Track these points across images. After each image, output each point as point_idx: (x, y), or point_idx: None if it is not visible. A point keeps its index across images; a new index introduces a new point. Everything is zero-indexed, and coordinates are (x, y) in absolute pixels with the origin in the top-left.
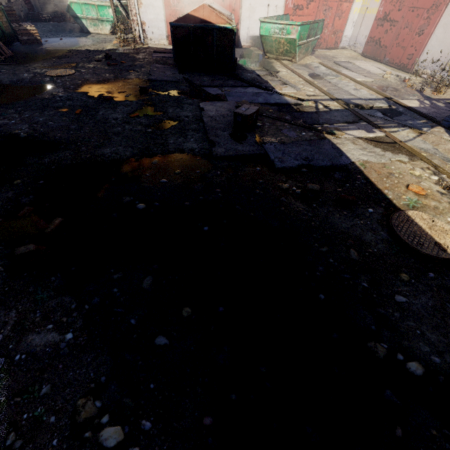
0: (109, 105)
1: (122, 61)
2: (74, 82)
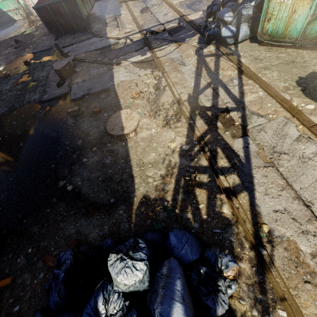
0: (6, 81)
1: (24, 42)
2: None
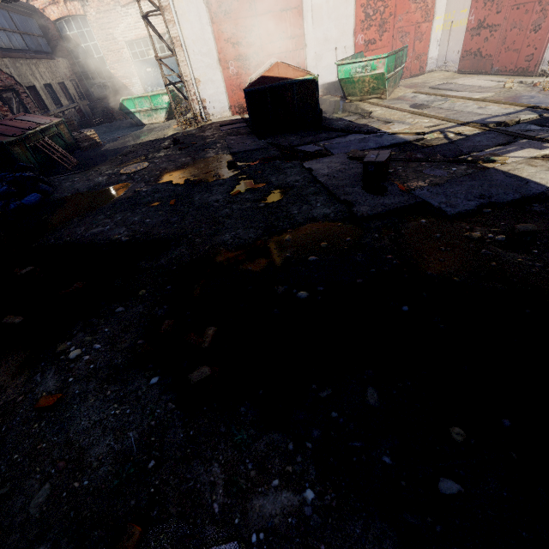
0: (201, 189)
1: (193, 142)
2: (152, 174)
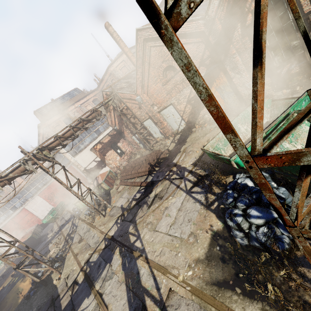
0: (3, 289)
1: (8, 272)
2: None
